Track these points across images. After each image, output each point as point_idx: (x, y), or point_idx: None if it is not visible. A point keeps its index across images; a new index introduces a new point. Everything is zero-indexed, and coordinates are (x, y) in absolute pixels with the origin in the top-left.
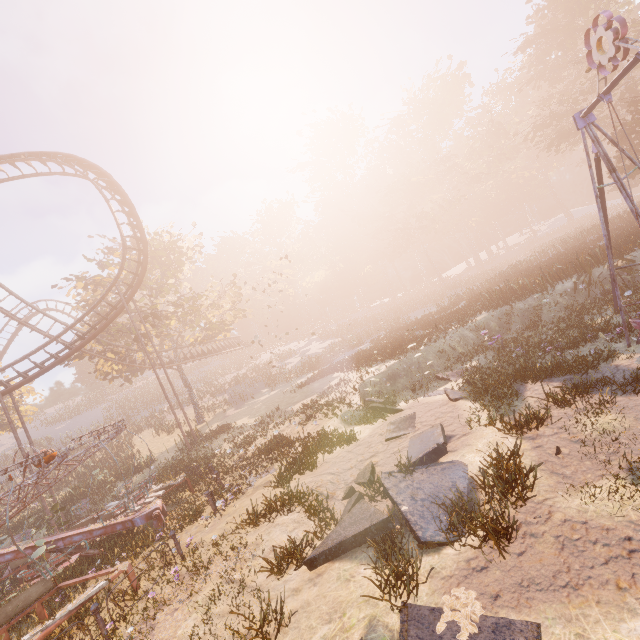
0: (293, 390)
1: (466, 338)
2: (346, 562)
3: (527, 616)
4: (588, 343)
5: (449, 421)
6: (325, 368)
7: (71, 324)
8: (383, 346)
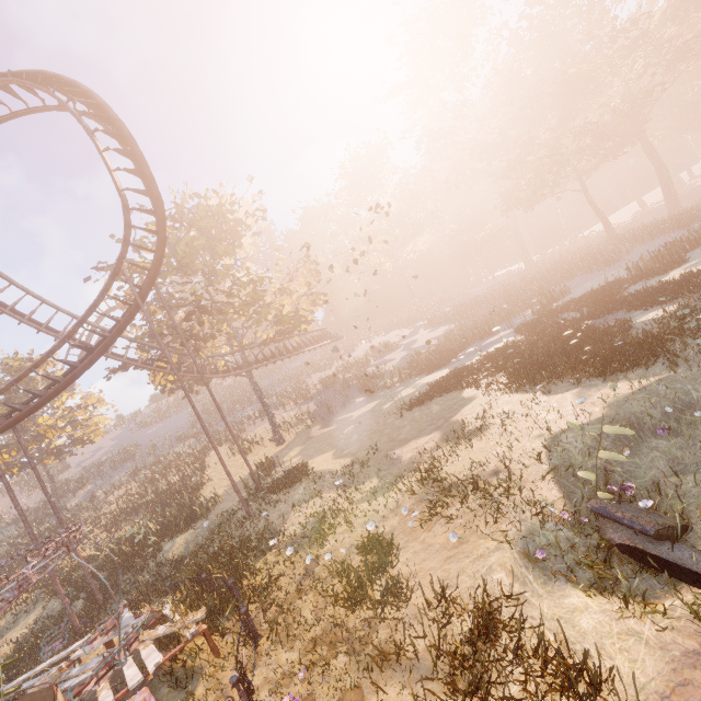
0: (398, 411)
1: None
2: None
3: None
4: None
5: None
6: (445, 376)
7: (67, 332)
8: (547, 341)
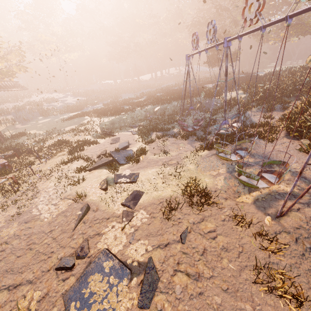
0: (62, 121)
1: (142, 114)
2: (100, 169)
3: (138, 171)
4: (172, 124)
5: (131, 140)
6: (79, 113)
7: None
8: (109, 109)
